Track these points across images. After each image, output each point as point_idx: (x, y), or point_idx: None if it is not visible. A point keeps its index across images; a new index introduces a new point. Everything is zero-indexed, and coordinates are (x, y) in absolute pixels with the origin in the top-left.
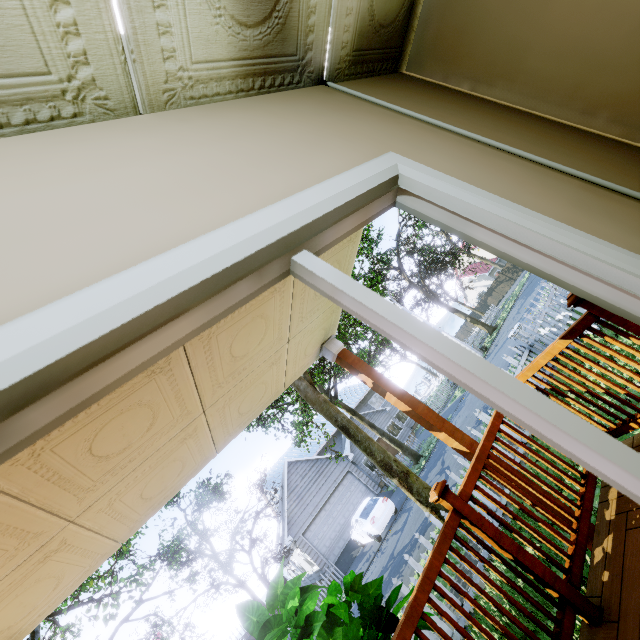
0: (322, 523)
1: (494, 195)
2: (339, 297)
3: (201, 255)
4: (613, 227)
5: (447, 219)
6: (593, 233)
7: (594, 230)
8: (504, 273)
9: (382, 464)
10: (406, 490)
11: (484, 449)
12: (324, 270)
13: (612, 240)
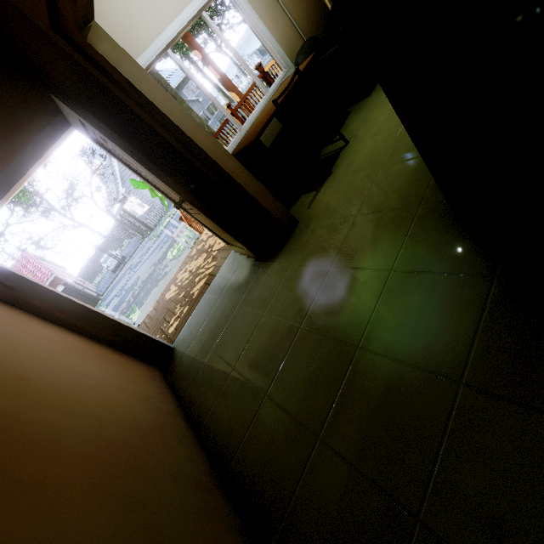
0: None
1: (246, 0)
2: (211, 26)
3: (190, 12)
4: (269, 19)
5: (235, 4)
6: (263, 20)
7: (264, 19)
8: None
9: None
10: None
11: (246, 95)
12: (208, 19)
13: (266, 23)
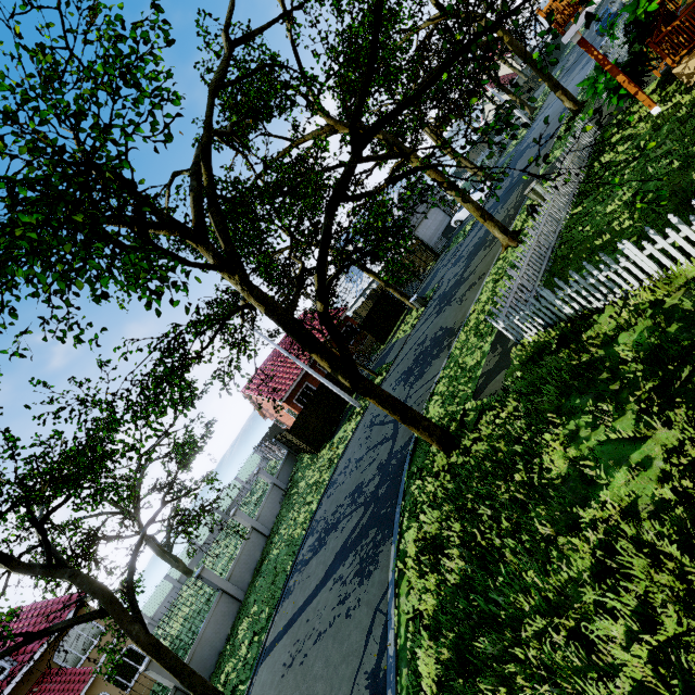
0: (423, 228)
1: None
2: None
3: None
4: None
5: None
6: None
7: None
8: (528, 83)
9: (555, 84)
10: (564, 96)
11: None
12: None
13: None
